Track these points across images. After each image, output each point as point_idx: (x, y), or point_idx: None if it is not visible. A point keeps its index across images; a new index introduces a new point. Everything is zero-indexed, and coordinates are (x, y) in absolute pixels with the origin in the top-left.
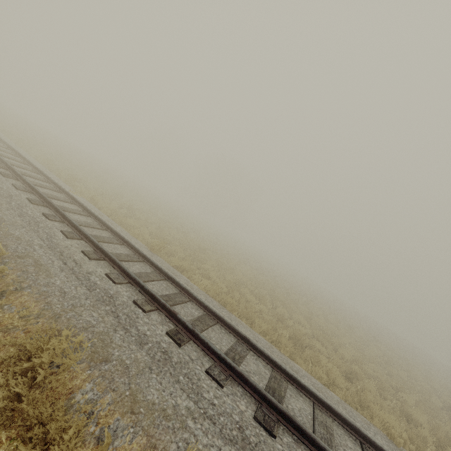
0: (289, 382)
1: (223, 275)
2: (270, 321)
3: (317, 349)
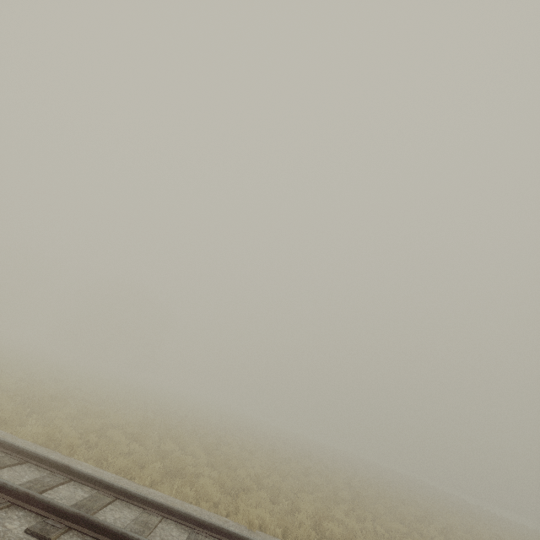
0: (118, 500)
1: (86, 423)
2: (138, 458)
3: (205, 476)
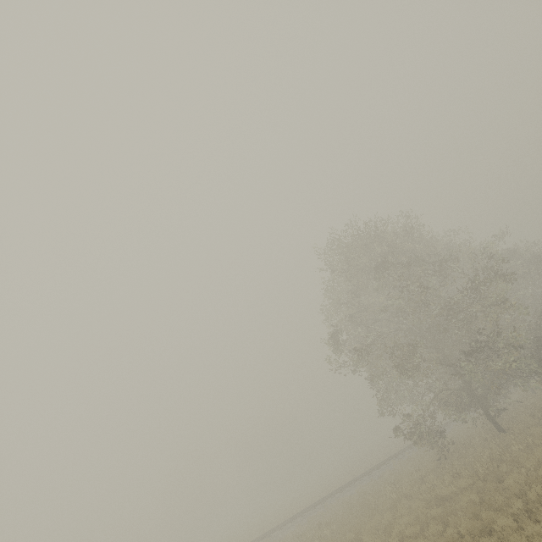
0: None
1: None
2: None
3: None
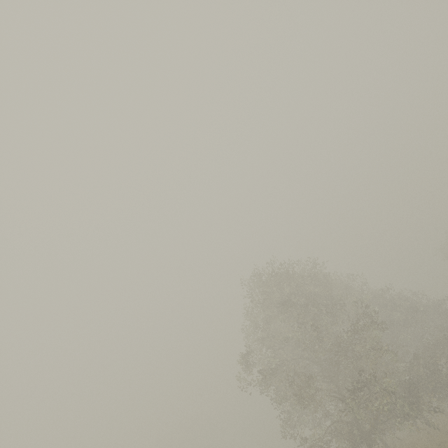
0: None
1: None
2: None
3: None
